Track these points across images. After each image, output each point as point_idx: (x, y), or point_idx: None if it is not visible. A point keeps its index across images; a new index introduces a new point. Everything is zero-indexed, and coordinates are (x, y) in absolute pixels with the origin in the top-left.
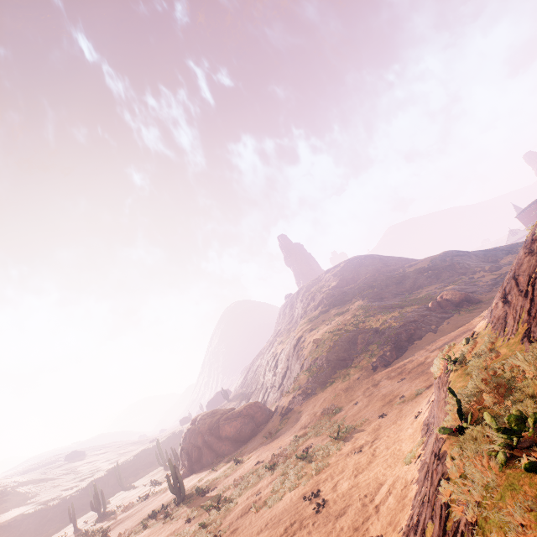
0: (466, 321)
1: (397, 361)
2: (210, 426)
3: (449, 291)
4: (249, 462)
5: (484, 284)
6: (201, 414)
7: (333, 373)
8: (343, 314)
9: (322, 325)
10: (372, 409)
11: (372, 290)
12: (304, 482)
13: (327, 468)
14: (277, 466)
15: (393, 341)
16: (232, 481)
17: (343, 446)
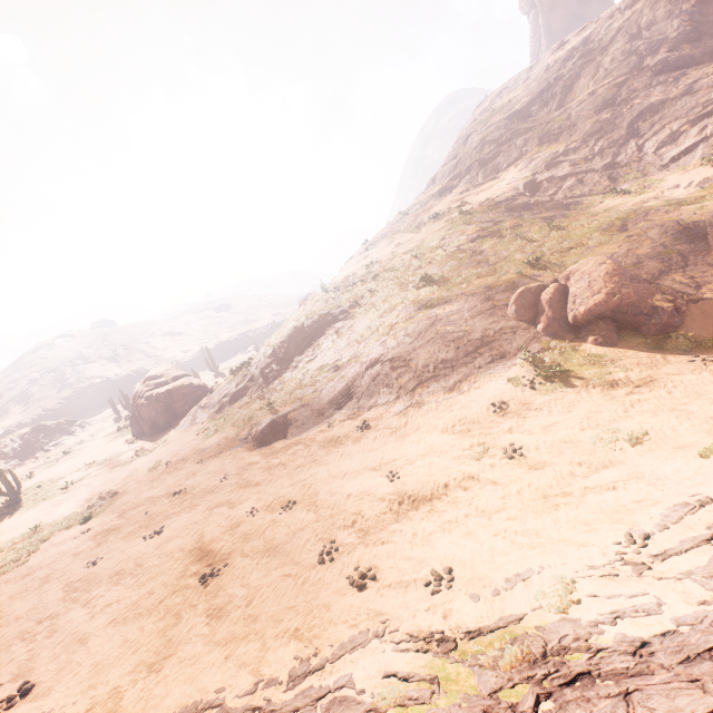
0: (468, 427)
1: (280, 445)
2: (140, 397)
3: (600, 265)
4: (41, 508)
5: None
6: (150, 373)
7: (241, 397)
8: (439, 220)
9: (384, 243)
10: None
11: (562, 147)
12: None
13: None
14: None
15: (332, 385)
16: None
17: None
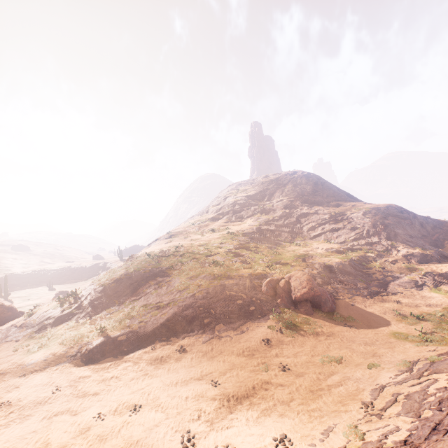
0: (252, 353)
1: (108, 361)
2: None
3: (304, 275)
4: None
5: (380, 277)
6: None
7: (66, 321)
8: (214, 233)
9: (182, 236)
10: None
11: (271, 217)
12: None
13: None
14: None
15: (155, 318)
16: None
17: None
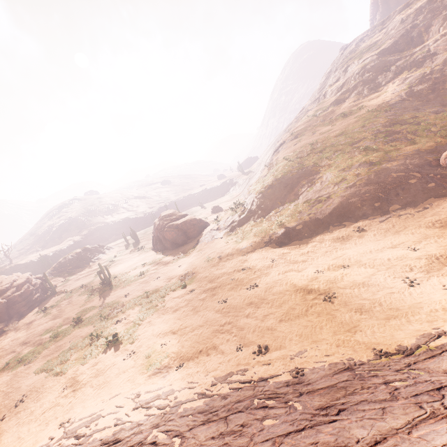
0: (446, 224)
1: (296, 243)
2: (162, 227)
3: None
4: (134, 285)
5: None
6: (163, 214)
7: (246, 222)
8: (346, 117)
9: (309, 133)
10: (160, 326)
11: (428, 69)
12: (50, 374)
13: (60, 377)
14: (102, 321)
15: (321, 210)
16: (111, 298)
17: (92, 360)
